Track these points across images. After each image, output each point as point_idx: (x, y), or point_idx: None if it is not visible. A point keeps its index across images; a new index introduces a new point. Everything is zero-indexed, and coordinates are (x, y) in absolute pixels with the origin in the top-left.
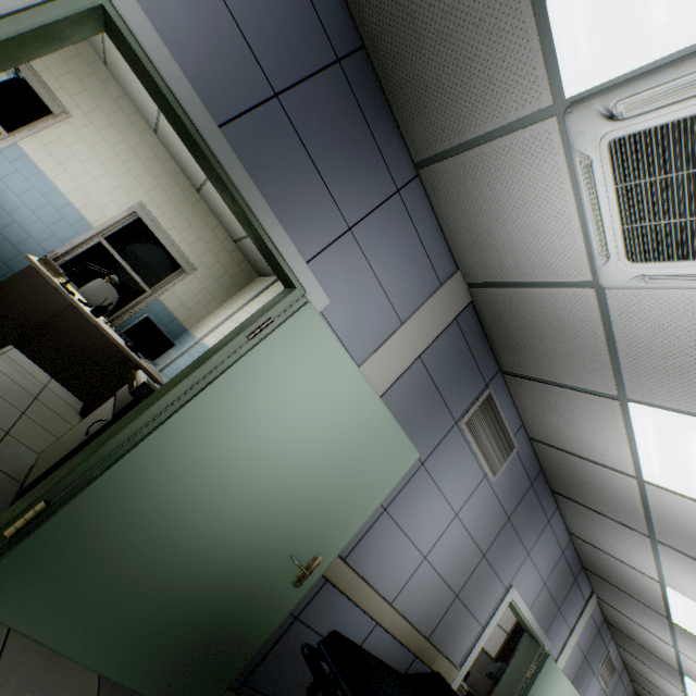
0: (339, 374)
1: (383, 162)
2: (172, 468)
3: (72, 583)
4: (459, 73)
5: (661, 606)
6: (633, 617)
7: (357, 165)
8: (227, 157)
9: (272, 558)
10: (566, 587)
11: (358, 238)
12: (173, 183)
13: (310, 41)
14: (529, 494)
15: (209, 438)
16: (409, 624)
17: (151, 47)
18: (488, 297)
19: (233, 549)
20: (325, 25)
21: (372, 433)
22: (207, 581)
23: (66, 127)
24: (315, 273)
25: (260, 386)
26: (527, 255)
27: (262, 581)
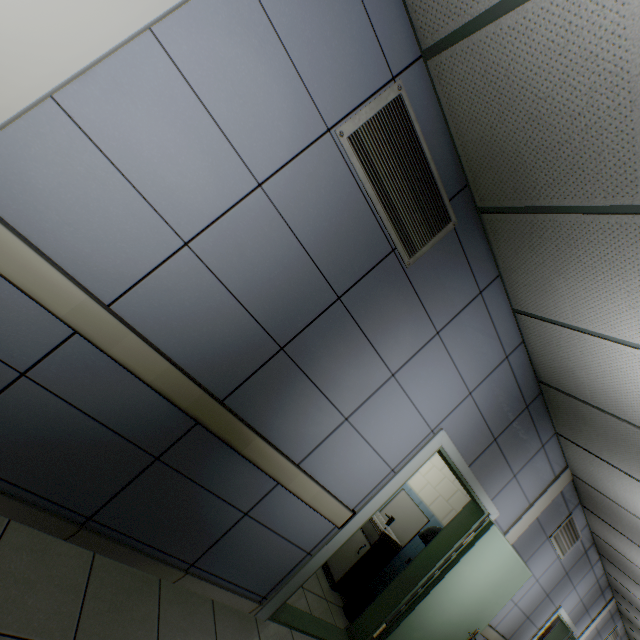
0: (501, 550)
1: (538, 437)
2: (430, 606)
3: None
4: (607, 447)
5: None
6: None
7: (524, 446)
8: (471, 478)
9: (459, 632)
10: (594, 598)
11: (517, 477)
12: None
13: (515, 407)
14: (582, 557)
15: (444, 592)
16: (502, 637)
17: (453, 455)
18: (586, 486)
19: (445, 632)
20: (524, 395)
21: (510, 571)
22: None
23: None
24: (494, 502)
25: (467, 566)
26: (625, 501)
27: None
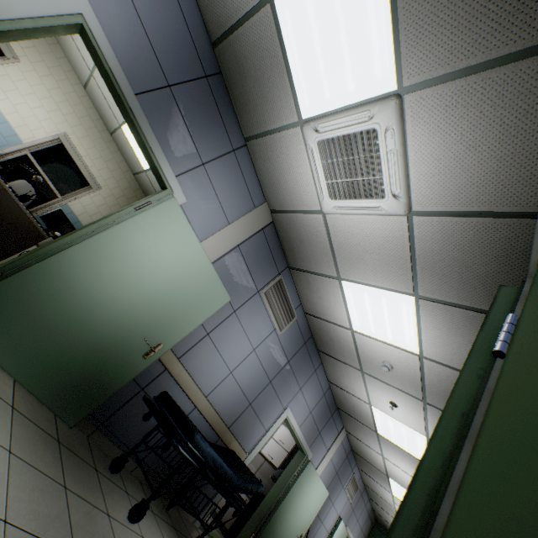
0: (187, 241)
1: (226, 133)
2: (80, 269)
3: (9, 321)
4: (263, 98)
5: (372, 423)
6: (363, 439)
7: (211, 132)
8: (138, 111)
9: (132, 337)
10: (325, 419)
11: (208, 170)
12: (93, 124)
13: (192, 64)
14: (303, 349)
15: (104, 258)
16: (216, 413)
17: (105, 48)
18: (280, 219)
19: (109, 326)
20: (201, 58)
21: (203, 279)
22: (90, 341)
23: (14, 68)
24: (180, 183)
25: (139, 236)
26: (295, 194)
27: (124, 350)
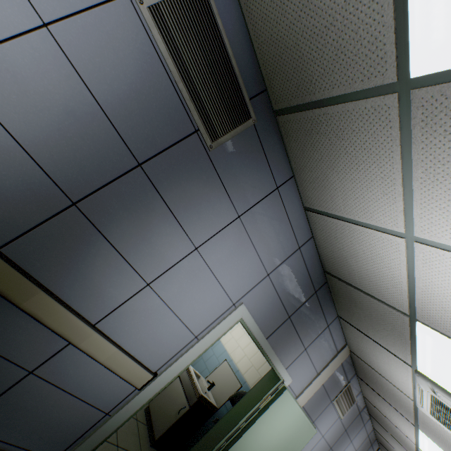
0: (292, 411)
1: (324, 318)
2: None
3: None
4: (371, 326)
5: None
6: None
7: (313, 325)
8: (268, 349)
9: None
10: (366, 449)
11: (307, 350)
12: None
13: (306, 291)
14: (357, 417)
15: (243, 448)
16: None
17: (252, 327)
18: (359, 360)
19: None
20: (313, 282)
21: (300, 429)
22: None
23: None
24: (288, 370)
25: (263, 425)
26: (385, 372)
27: None
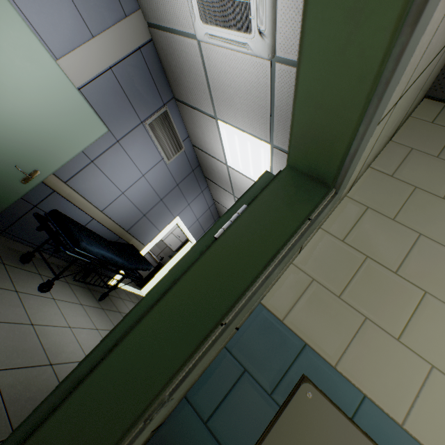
0: (35, 57)
1: None
2: None
3: None
4: None
5: None
6: None
7: None
8: None
9: (1, 165)
10: (209, 224)
11: None
12: None
13: None
14: (191, 176)
15: None
16: (113, 222)
17: None
18: (159, 38)
19: None
20: None
21: (69, 107)
22: None
23: None
24: None
25: None
26: (168, 5)
27: None
